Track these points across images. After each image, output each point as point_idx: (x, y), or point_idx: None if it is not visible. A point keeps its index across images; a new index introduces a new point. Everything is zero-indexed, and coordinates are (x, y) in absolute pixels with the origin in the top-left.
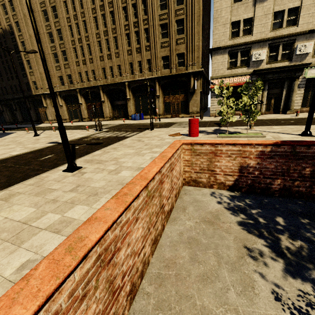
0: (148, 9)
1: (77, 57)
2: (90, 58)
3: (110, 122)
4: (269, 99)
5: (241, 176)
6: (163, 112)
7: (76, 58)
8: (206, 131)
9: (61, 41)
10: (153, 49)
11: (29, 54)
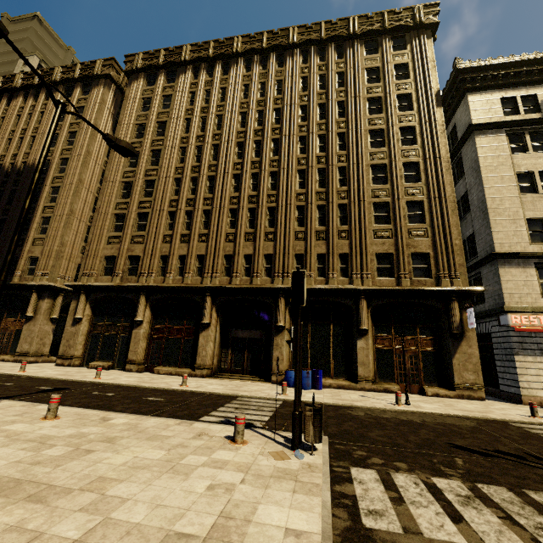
0: (351, 179)
1: (171, 227)
2: (202, 234)
3: (231, 387)
4: None
5: None
6: (374, 374)
7: (167, 229)
8: None
9: (146, 198)
10: (357, 237)
11: (59, 207)
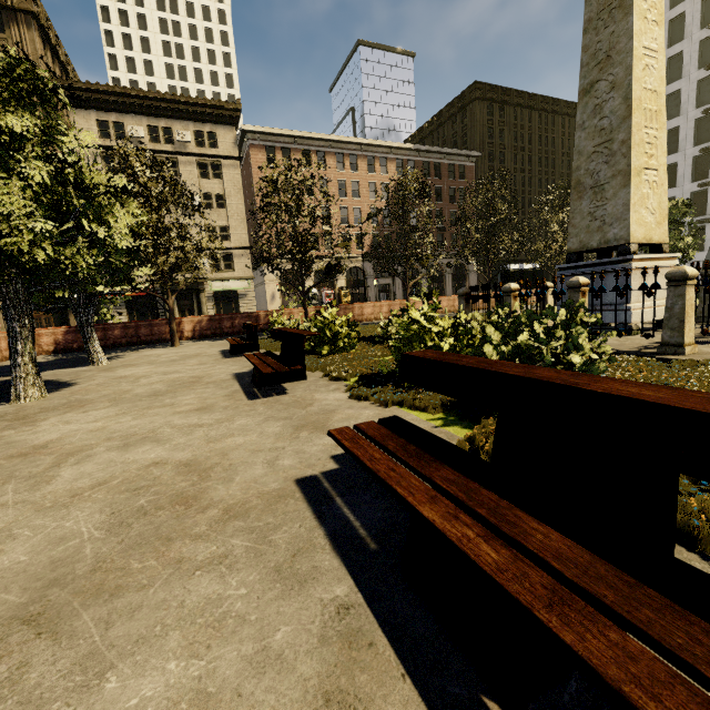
0: None
1: None
2: None
3: None
4: (183, 311)
5: (57, 345)
6: None
7: None
8: None
9: None
10: None
11: None
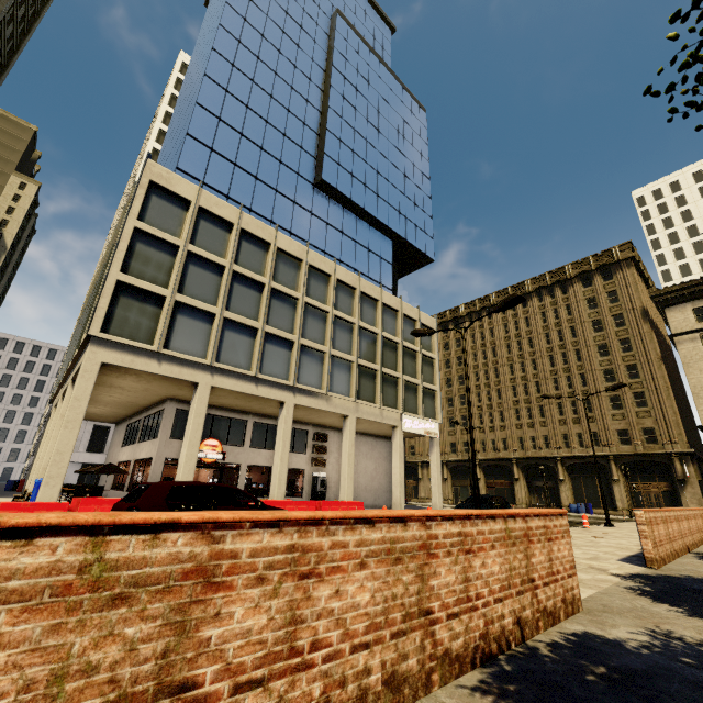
0: (589, 382)
1: (481, 423)
2: (501, 425)
3: None
4: None
5: None
6: (629, 506)
7: (479, 423)
8: None
9: (463, 406)
10: (600, 421)
11: None
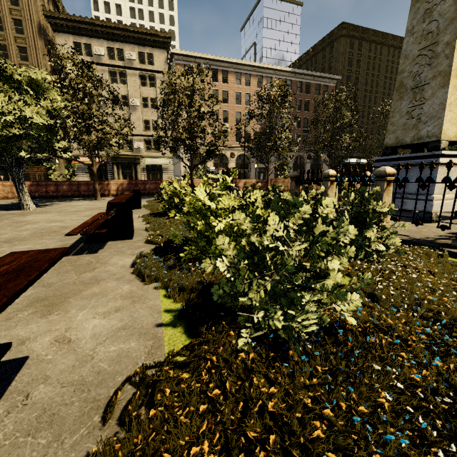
0: None
1: None
2: None
3: None
4: (125, 176)
5: None
6: None
7: None
8: None
9: None
10: None
11: None
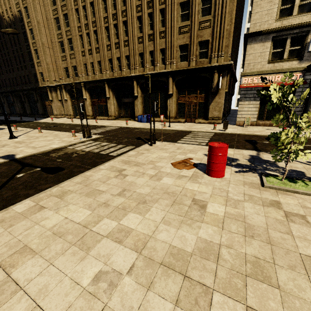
0: None
1: (83, 46)
2: (96, 47)
3: (113, 123)
4: None
5: None
6: (176, 115)
7: (82, 47)
8: (236, 159)
9: (67, 28)
10: (169, 35)
11: (37, 42)
